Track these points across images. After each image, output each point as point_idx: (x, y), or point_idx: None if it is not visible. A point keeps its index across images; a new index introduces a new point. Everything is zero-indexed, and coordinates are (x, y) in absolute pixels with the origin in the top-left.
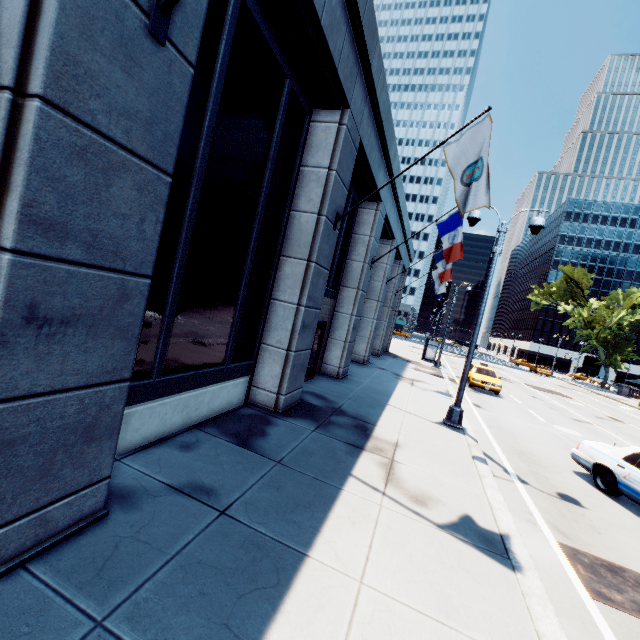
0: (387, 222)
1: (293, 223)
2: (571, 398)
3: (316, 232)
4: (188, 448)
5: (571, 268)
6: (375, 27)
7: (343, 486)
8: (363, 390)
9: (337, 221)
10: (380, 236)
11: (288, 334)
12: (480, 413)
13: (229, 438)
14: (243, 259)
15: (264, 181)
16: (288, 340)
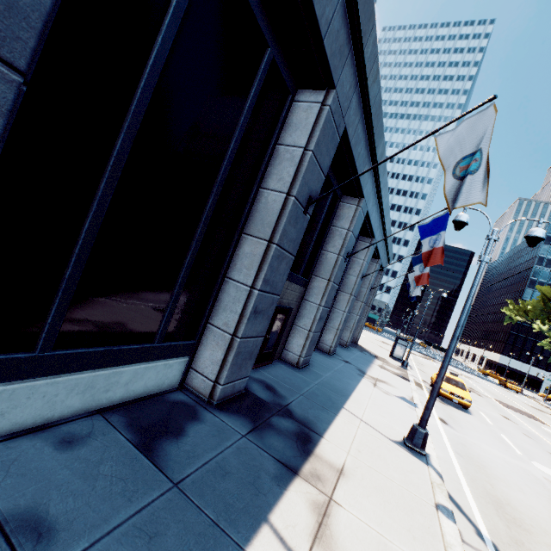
0: (368, 220)
1: (260, 201)
2: (546, 424)
3: (282, 212)
4: (69, 444)
5: (549, 289)
6: (372, 9)
7: (248, 544)
8: (320, 385)
9: (309, 205)
10: (360, 233)
11: (236, 317)
12: (447, 432)
13: (132, 434)
14: (192, 229)
15: (228, 149)
16: (235, 324)
